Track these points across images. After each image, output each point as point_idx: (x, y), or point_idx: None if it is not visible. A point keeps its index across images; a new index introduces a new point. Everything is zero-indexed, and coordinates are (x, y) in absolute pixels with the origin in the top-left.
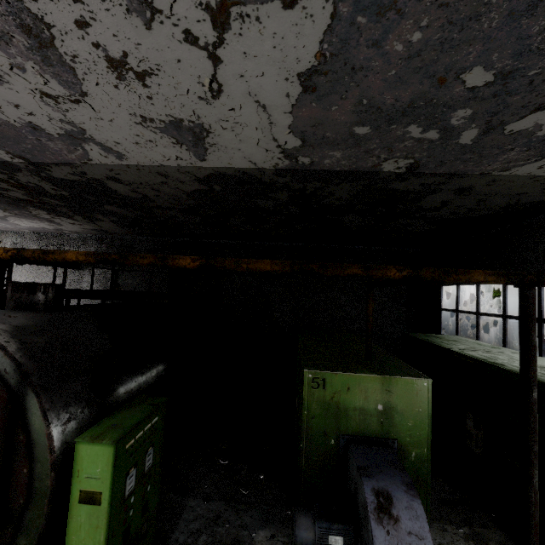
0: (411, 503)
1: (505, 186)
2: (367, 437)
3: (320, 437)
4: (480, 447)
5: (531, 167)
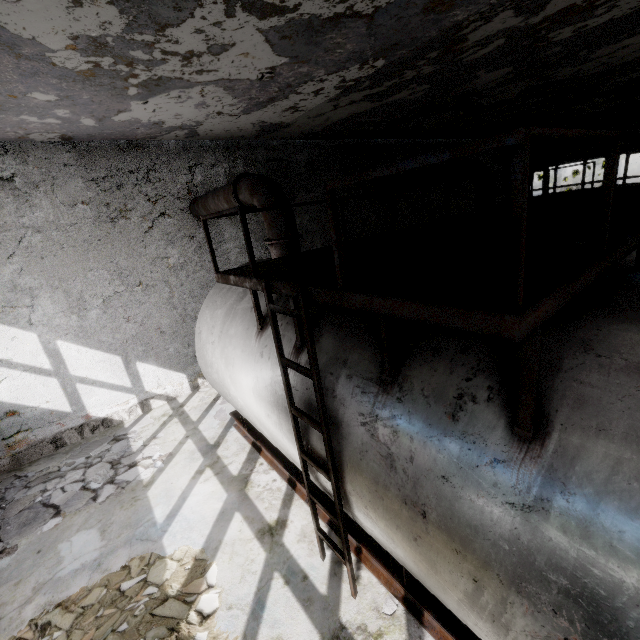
0: None
1: None
2: None
3: None
4: None
5: None
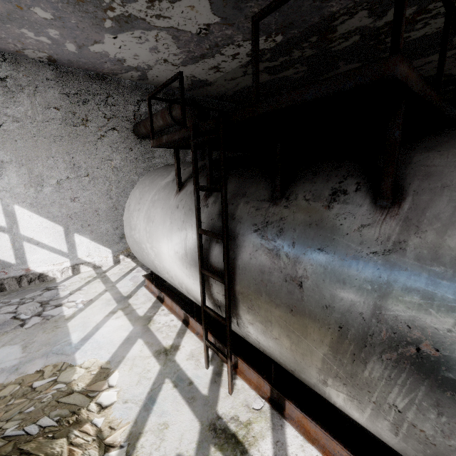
0: None
1: None
2: None
3: None
4: None
5: None
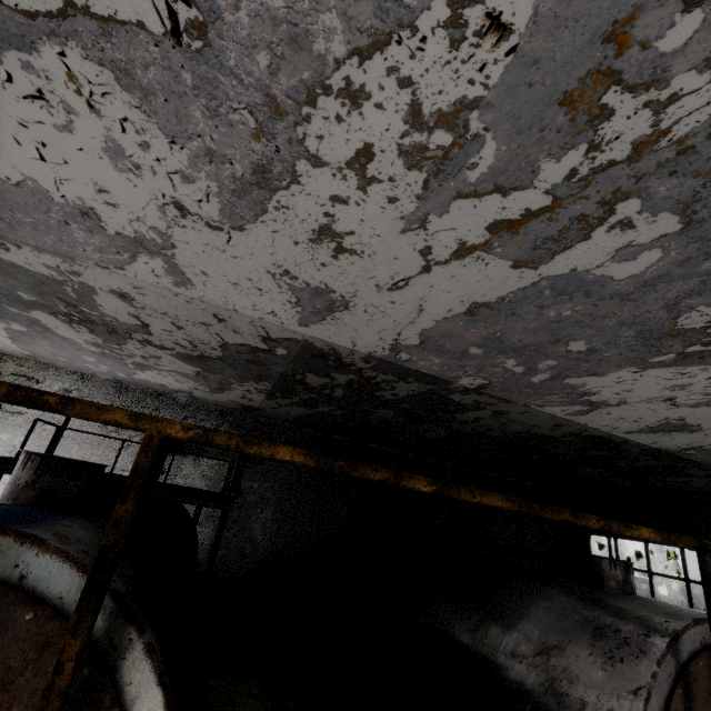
0: None
1: None
2: None
3: None
4: None
5: None
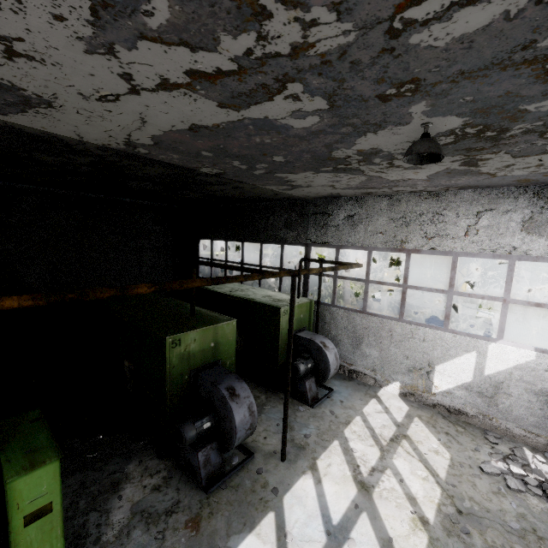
0: (242, 385)
1: (258, 190)
2: (206, 365)
3: (179, 378)
4: (242, 346)
5: (274, 187)
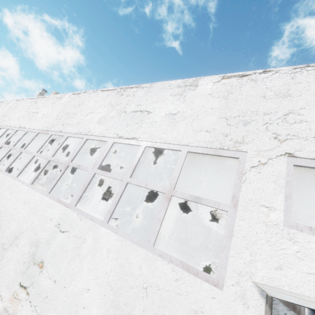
0: None
1: None
2: None
3: None
4: None
5: None
